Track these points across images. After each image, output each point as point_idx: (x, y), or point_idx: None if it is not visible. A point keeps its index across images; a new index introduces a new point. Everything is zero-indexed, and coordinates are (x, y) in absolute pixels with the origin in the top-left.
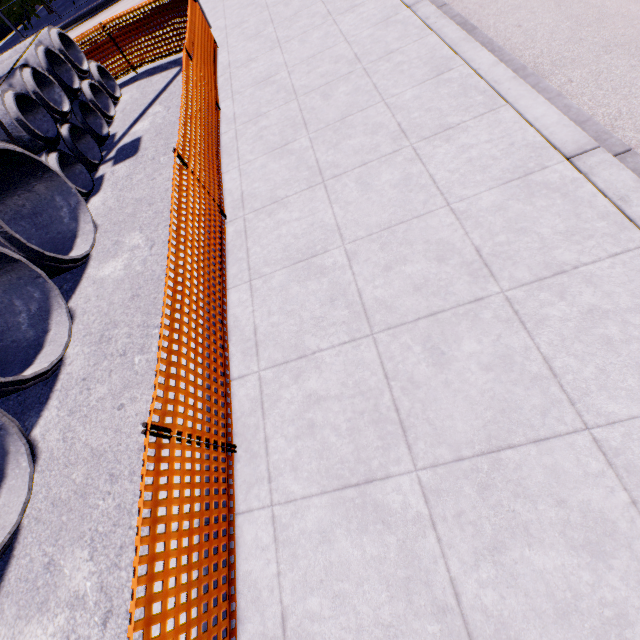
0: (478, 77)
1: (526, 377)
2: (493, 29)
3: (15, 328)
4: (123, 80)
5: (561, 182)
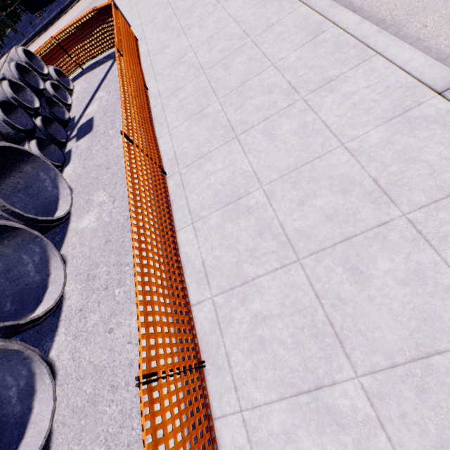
0: (348, 35)
1: (440, 289)
2: None
3: (26, 275)
4: (74, 75)
5: (438, 114)
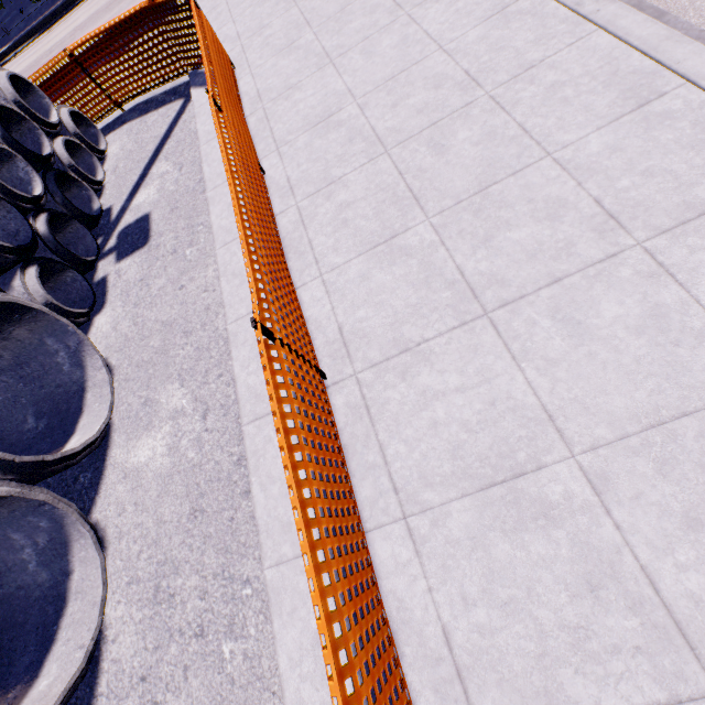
0: None
1: None
2: (693, 12)
3: (18, 568)
4: (106, 122)
5: None
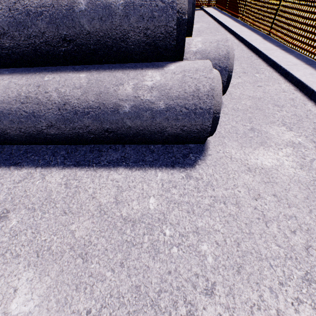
0: None
1: None
2: None
3: None
4: None
5: None
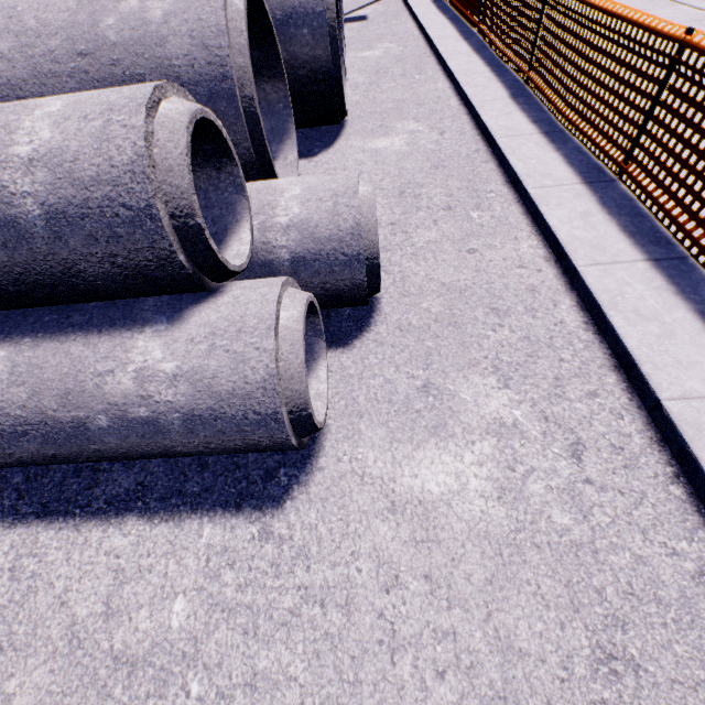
0: None
1: None
2: None
3: None
4: None
5: None
